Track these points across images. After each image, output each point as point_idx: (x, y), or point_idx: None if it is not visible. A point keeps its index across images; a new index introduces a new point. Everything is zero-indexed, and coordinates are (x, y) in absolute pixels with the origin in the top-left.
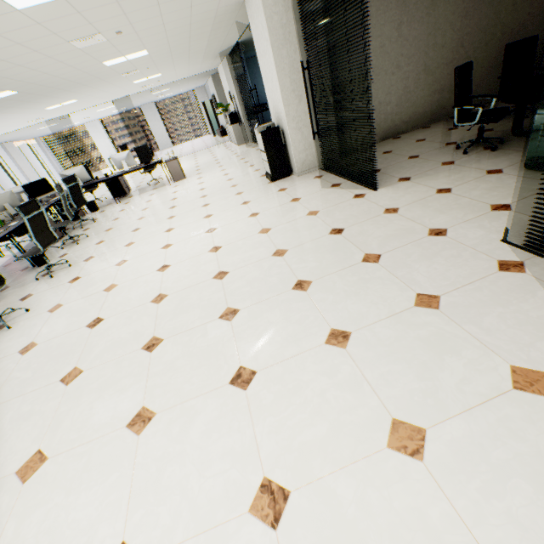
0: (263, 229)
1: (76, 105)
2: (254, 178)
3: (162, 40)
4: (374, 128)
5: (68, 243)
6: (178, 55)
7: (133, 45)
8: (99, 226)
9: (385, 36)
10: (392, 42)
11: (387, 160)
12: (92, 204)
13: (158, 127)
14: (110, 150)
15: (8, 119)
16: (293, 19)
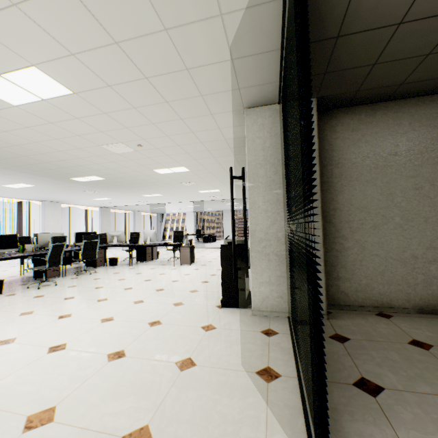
0: (47, 411)
1: (165, 198)
2: (218, 291)
3: (192, 160)
4: (320, 307)
5: (43, 284)
6: (222, 177)
7: (166, 160)
8: (81, 279)
9: (423, 177)
10: (436, 186)
11: (410, 365)
12: (113, 259)
13: (228, 225)
14: (193, 230)
15: (121, 196)
16: (279, 143)
